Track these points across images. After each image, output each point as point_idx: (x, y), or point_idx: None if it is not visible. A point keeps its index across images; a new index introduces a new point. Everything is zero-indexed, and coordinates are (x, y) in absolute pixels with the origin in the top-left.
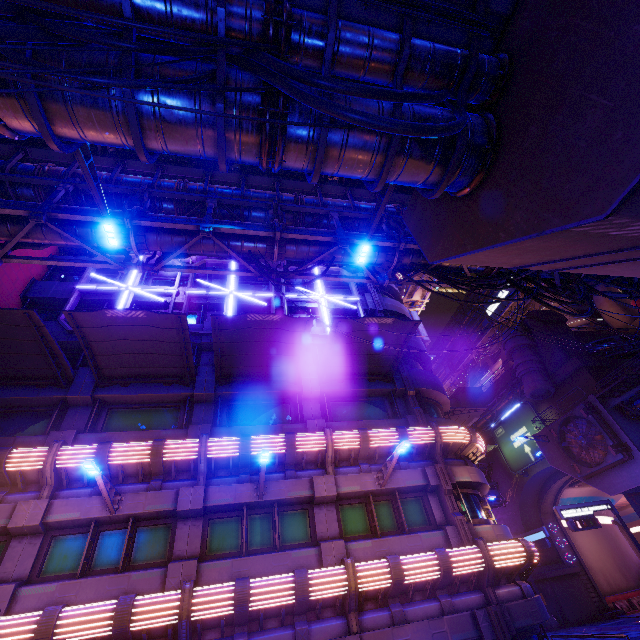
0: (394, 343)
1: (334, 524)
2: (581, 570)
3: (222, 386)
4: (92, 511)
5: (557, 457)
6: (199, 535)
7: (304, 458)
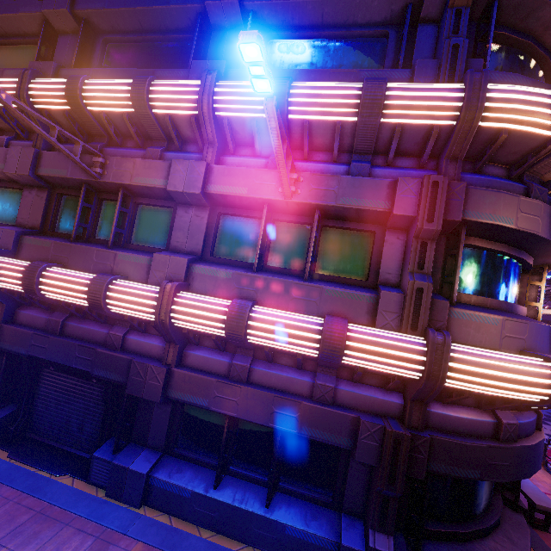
0: None
1: (198, 236)
2: None
3: None
4: None
5: None
6: (41, 208)
7: (170, 129)
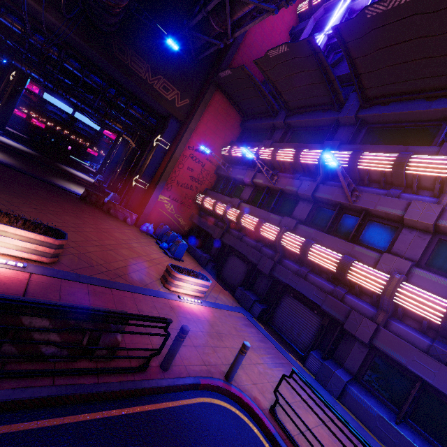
0: None
1: (417, 250)
2: None
3: (365, 109)
4: (267, 181)
5: None
6: (307, 211)
7: (414, 182)
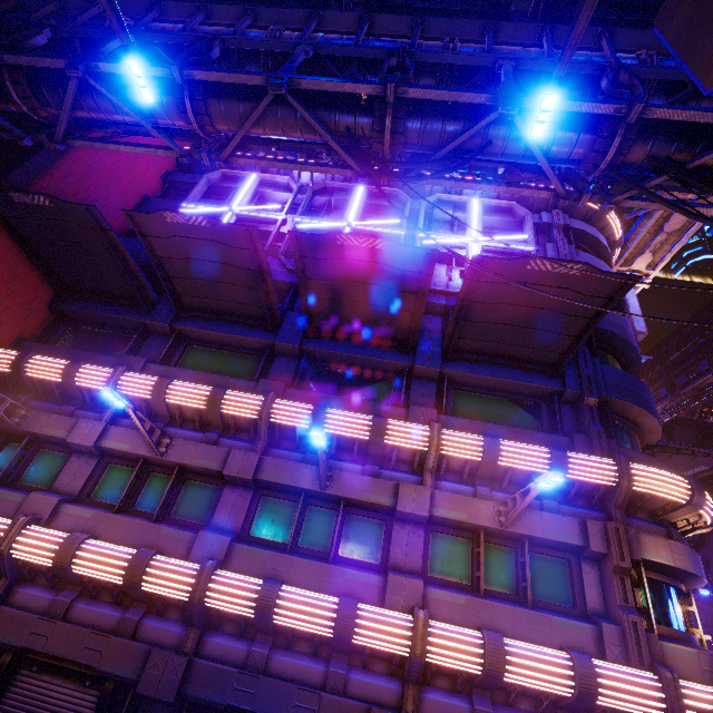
0: (577, 314)
1: (417, 553)
2: None
3: (310, 340)
4: (142, 447)
5: None
6: (244, 509)
7: (394, 454)
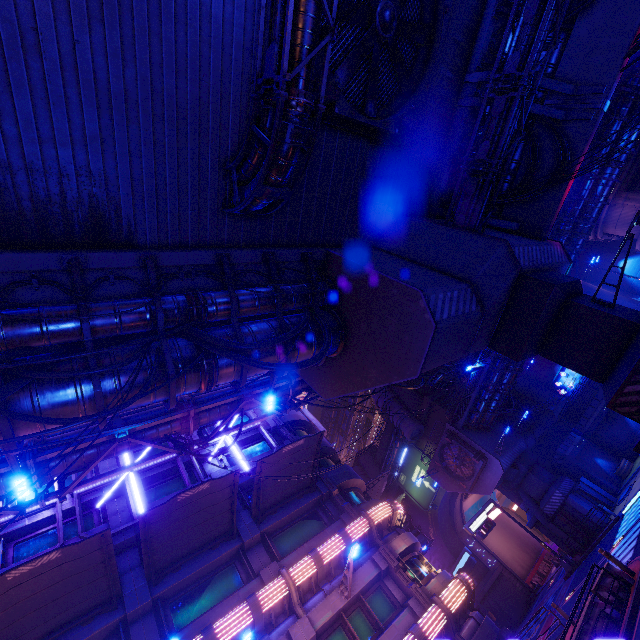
0: (309, 456)
1: None
2: (502, 568)
3: (157, 585)
4: None
5: (448, 482)
6: None
7: (272, 615)
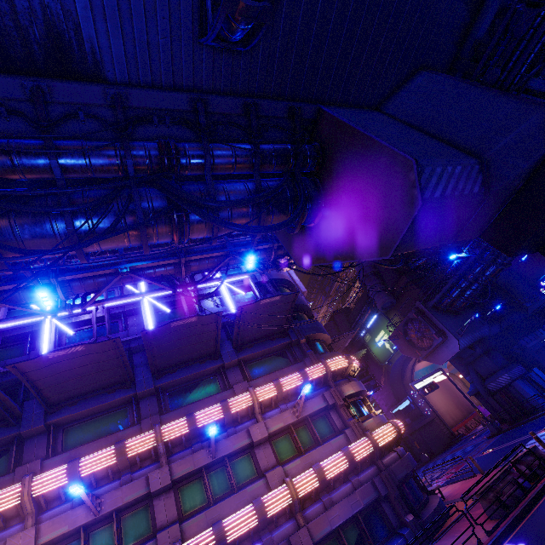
0: (284, 310)
1: (271, 456)
2: (435, 416)
3: (159, 379)
4: (78, 520)
5: (406, 348)
6: (173, 504)
7: (238, 416)
